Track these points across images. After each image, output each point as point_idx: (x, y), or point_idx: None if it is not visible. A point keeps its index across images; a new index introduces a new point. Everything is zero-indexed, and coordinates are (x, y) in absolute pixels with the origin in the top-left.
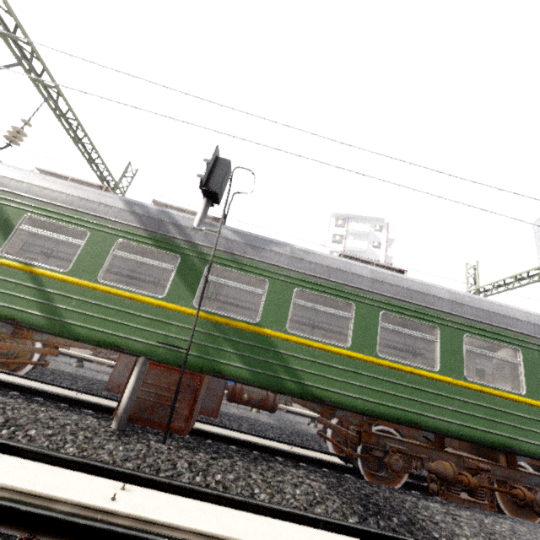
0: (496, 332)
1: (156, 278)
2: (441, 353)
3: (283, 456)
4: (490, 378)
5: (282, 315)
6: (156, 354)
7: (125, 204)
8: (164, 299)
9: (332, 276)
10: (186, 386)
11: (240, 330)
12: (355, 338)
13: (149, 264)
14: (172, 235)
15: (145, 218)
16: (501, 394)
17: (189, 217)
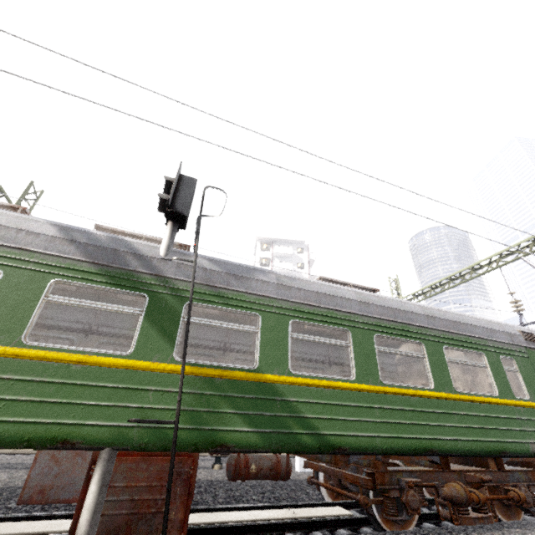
0: (464, 339)
1: (86, 323)
2: (431, 368)
3: (291, 529)
4: None
5: (282, 354)
6: (129, 440)
7: (59, 230)
8: (132, 356)
9: (322, 302)
10: (175, 475)
11: (238, 381)
12: (358, 368)
13: (104, 309)
14: (134, 269)
15: (92, 247)
16: (483, 399)
17: (151, 244)
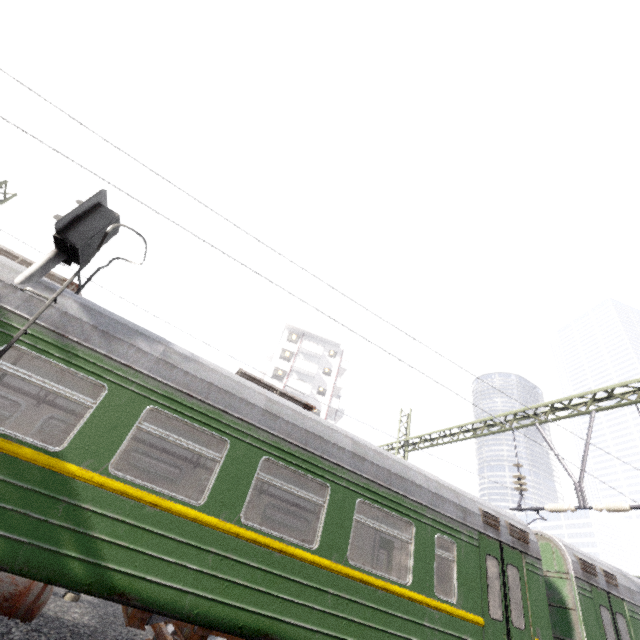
0: (393, 498)
1: None
2: (326, 522)
3: None
4: (398, 553)
5: (110, 445)
6: None
7: None
8: None
9: (211, 397)
10: None
11: (20, 460)
12: (216, 492)
13: None
14: None
15: None
16: (384, 585)
17: (15, 267)
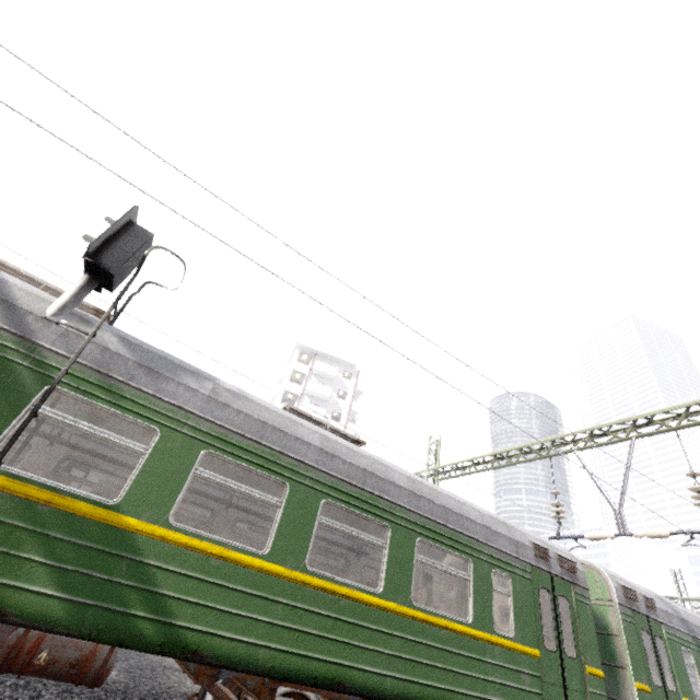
0: (451, 536)
1: None
2: (389, 564)
3: None
4: (438, 587)
5: (168, 494)
6: None
7: None
8: None
9: (266, 437)
10: None
11: (76, 516)
12: (279, 540)
13: None
14: None
15: None
16: (448, 624)
17: (43, 296)
